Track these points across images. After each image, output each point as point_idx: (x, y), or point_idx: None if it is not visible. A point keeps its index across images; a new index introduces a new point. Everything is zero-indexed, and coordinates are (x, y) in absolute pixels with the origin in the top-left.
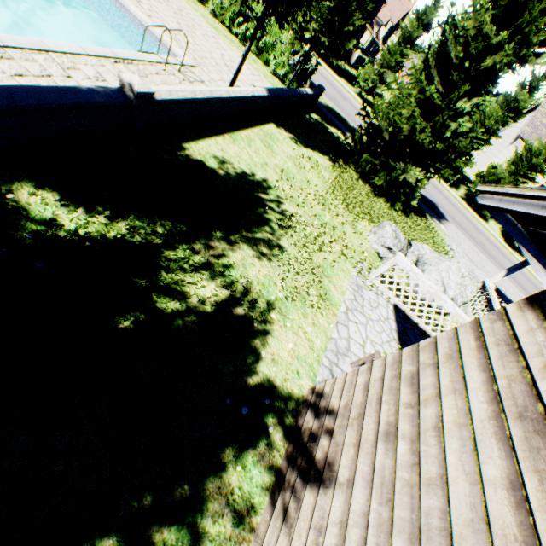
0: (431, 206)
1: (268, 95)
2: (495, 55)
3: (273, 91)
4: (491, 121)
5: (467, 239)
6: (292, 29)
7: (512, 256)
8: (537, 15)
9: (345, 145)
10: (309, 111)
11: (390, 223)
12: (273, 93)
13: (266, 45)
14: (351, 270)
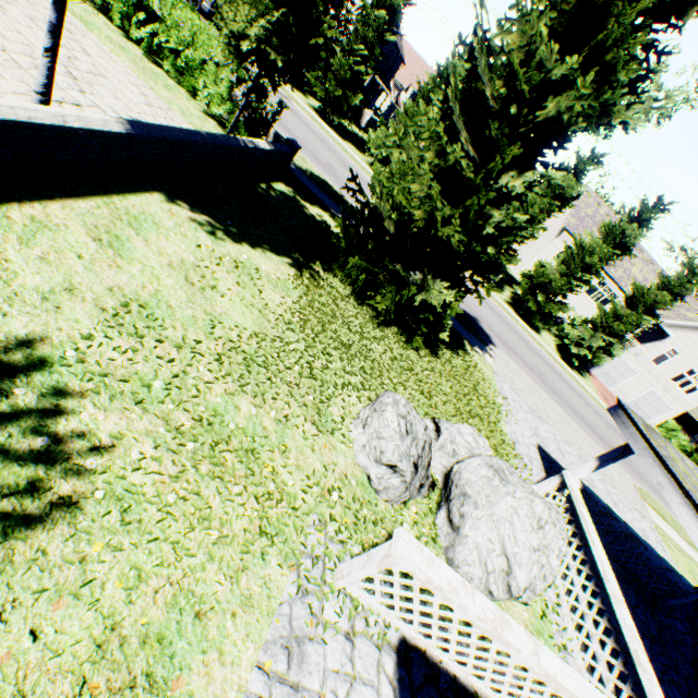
0: (471, 324)
1: (129, 134)
2: (561, 96)
3: (150, 128)
4: (536, 209)
5: (522, 369)
6: (225, 37)
7: (573, 379)
8: (628, 31)
9: (329, 236)
10: (271, 177)
11: (395, 400)
12: (149, 131)
13: (189, 63)
14: (282, 578)
